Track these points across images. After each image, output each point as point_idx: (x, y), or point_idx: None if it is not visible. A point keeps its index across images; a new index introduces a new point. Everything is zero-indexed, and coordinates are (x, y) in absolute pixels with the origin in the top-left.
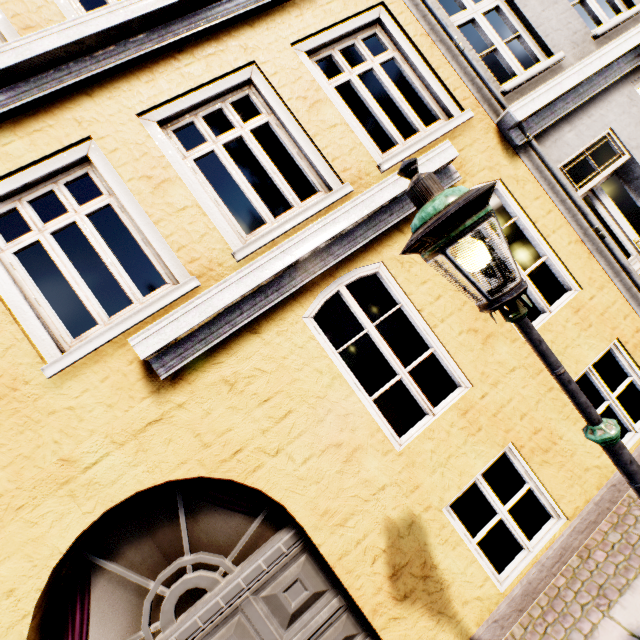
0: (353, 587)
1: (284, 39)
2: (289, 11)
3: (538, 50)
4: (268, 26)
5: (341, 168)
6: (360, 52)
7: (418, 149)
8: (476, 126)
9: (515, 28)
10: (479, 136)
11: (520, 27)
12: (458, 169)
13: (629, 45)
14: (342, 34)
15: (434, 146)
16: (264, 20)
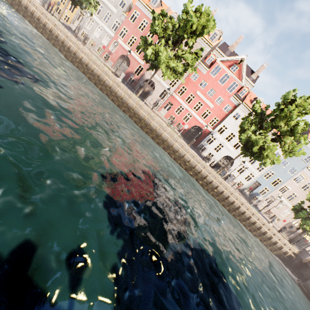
0: (53, 0)
1: None
2: None
3: None
4: None
5: None
6: None
7: None
8: None
9: None
10: None
11: None
12: None
13: None
14: None
15: None
16: None
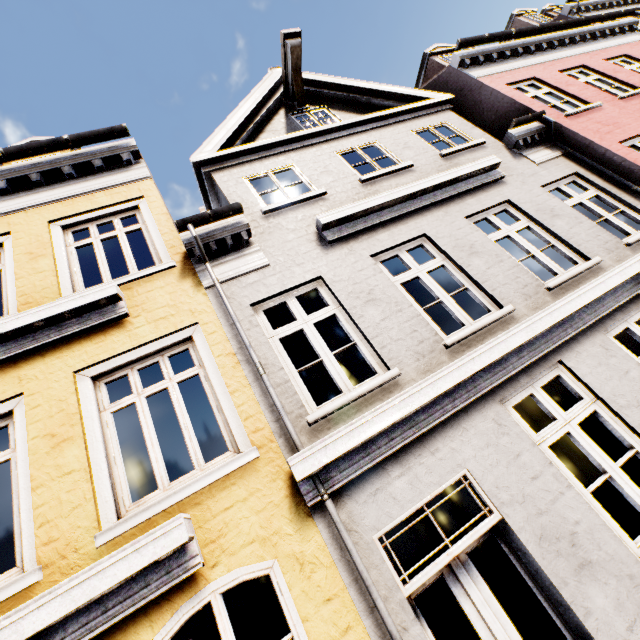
0: None
1: (70, 367)
2: (92, 338)
3: (376, 359)
4: (61, 354)
5: (46, 538)
6: (163, 369)
7: (160, 510)
8: (261, 469)
9: (351, 336)
10: (261, 484)
11: (357, 335)
12: (214, 540)
13: (477, 364)
14: (143, 355)
15: (191, 501)
16: (61, 348)
